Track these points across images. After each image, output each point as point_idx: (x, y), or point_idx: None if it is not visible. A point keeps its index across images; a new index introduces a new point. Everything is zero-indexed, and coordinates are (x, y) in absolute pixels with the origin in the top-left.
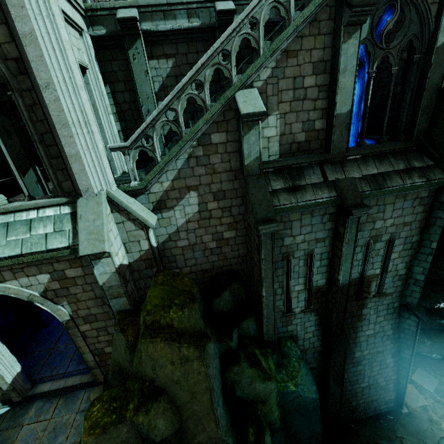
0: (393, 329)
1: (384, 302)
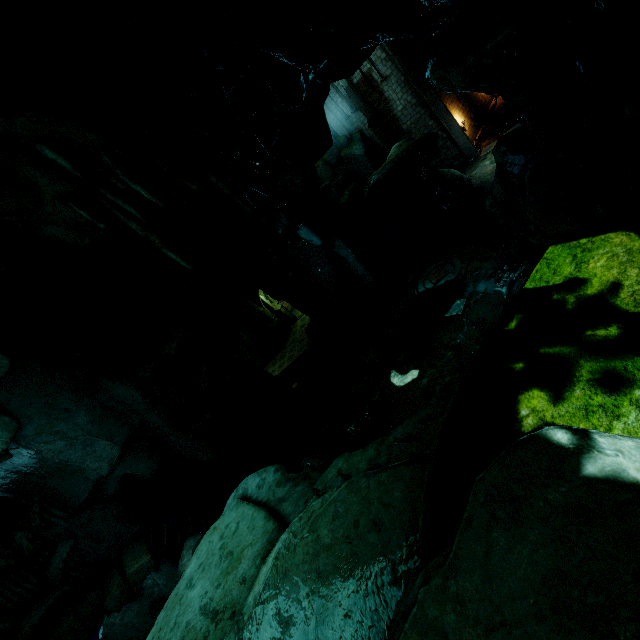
0: (414, 98)
1: (393, 82)
